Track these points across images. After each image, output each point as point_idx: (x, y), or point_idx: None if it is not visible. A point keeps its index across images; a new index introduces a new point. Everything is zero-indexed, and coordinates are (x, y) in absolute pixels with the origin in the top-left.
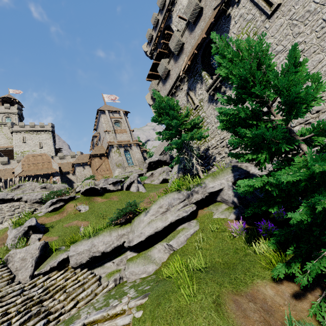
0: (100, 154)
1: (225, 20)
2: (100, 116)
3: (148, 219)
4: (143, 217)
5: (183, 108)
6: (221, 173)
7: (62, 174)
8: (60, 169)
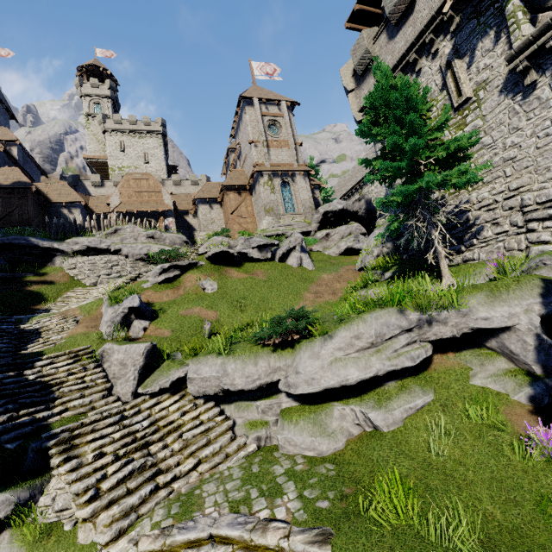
0: (239, 186)
1: None
2: (243, 110)
3: (329, 354)
4: (319, 347)
5: None
6: (515, 289)
7: (177, 214)
8: (175, 205)
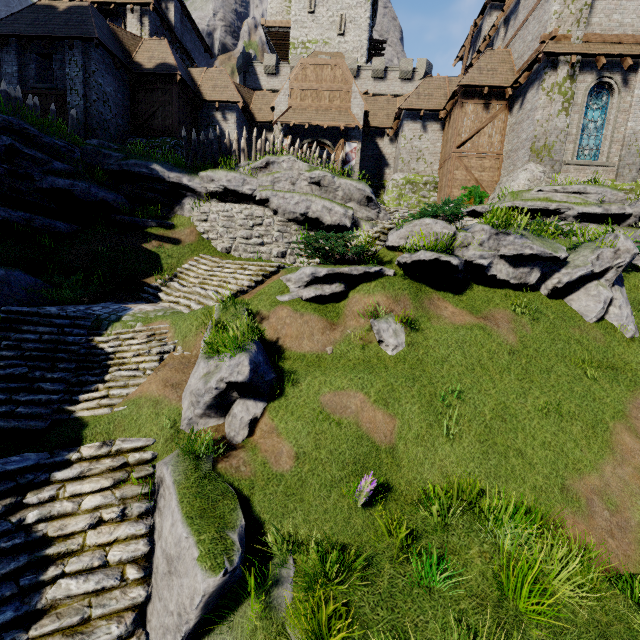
0: (490, 88)
1: None
2: None
3: None
4: None
5: None
6: None
7: (367, 134)
8: (366, 119)
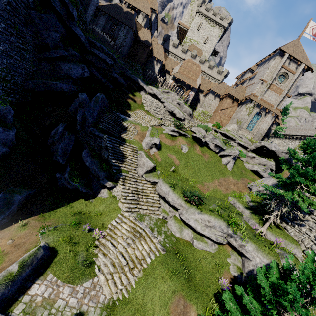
0: (236, 98)
1: None
2: (274, 56)
3: (197, 217)
4: (197, 213)
5: None
6: (265, 254)
7: (198, 90)
8: (199, 86)
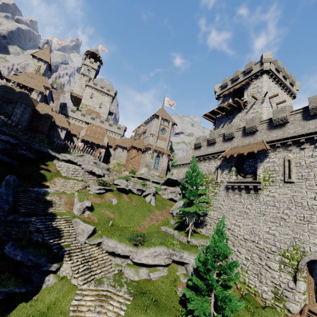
0: (139, 148)
1: (265, 153)
2: (153, 118)
3: (146, 254)
4: (145, 250)
5: (209, 173)
6: (194, 254)
7: (107, 146)
8: (107, 143)
